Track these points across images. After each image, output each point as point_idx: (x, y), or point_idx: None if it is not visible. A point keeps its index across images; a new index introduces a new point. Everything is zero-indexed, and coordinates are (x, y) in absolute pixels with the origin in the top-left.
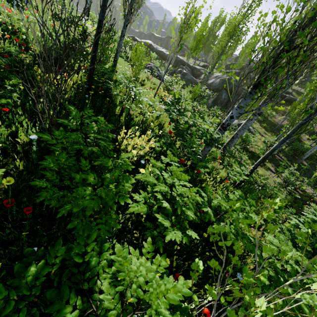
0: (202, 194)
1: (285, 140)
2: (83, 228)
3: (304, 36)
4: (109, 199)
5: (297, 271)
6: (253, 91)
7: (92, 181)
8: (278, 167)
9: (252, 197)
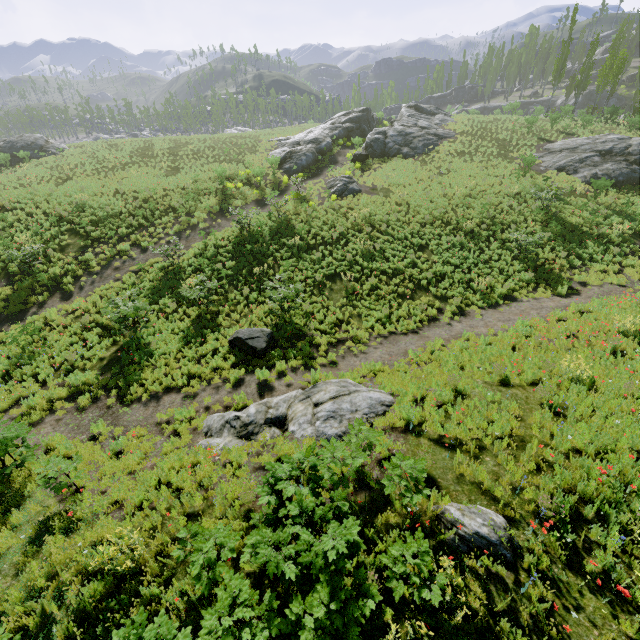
0: None
1: None
2: None
3: None
4: None
5: None
6: None
7: None
8: None
9: None
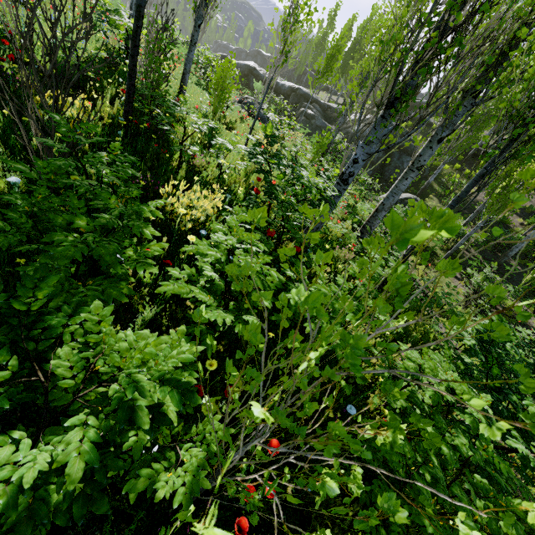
0: (288, 273)
1: (454, 205)
2: (37, 268)
3: (457, 8)
4: (106, 253)
5: (451, 405)
6: (387, 113)
7: (82, 227)
8: (466, 270)
9: (372, 279)
